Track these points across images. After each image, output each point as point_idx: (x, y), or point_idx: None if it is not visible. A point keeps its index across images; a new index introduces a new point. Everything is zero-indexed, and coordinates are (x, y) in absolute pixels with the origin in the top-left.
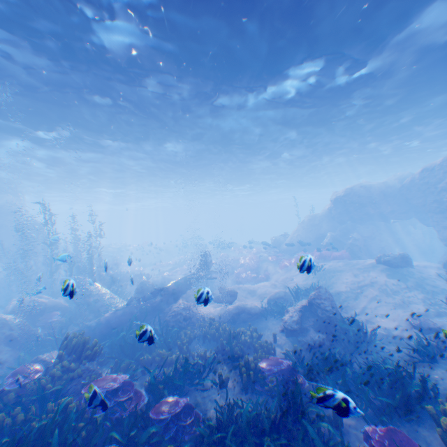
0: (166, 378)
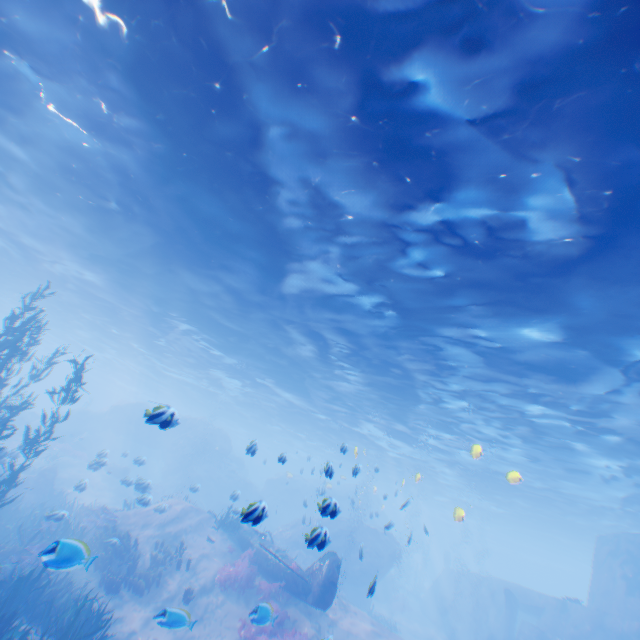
0: None
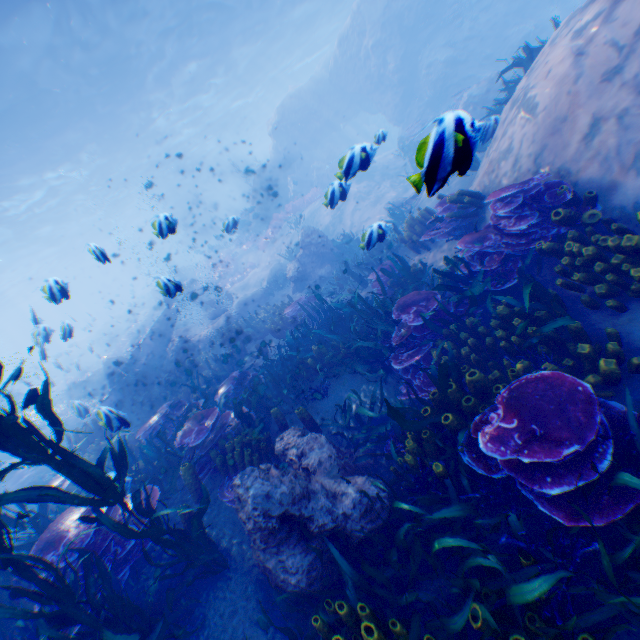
0: (211, 381)
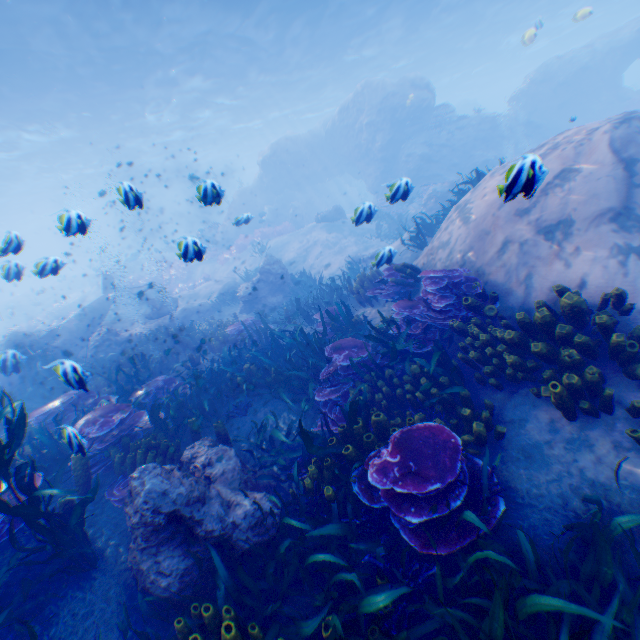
0: (131, 380)
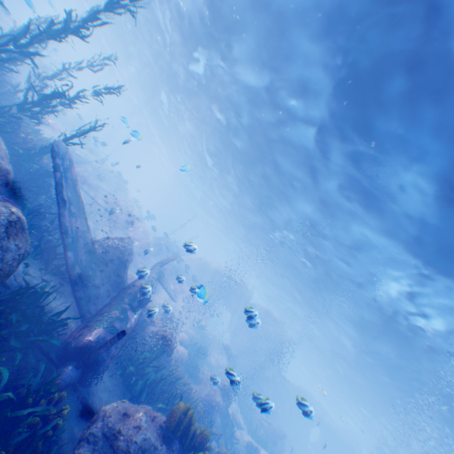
0: None
